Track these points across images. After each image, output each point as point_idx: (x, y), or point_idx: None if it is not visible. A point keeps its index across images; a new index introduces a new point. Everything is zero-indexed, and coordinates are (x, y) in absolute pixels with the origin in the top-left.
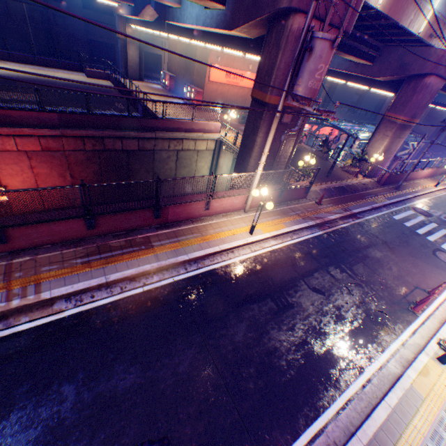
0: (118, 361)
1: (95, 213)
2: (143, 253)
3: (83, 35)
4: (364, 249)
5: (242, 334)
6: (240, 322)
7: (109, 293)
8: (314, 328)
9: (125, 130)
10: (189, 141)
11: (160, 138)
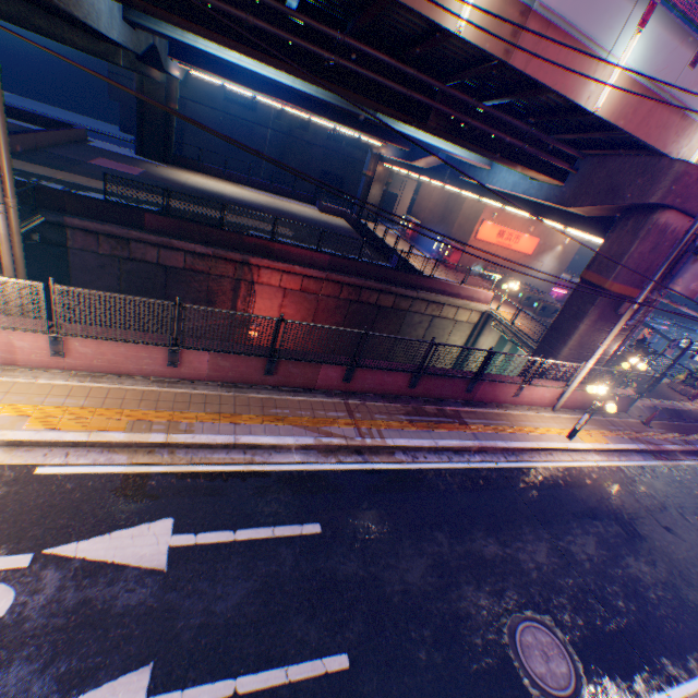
0: (473, 527)
1: (426, 372)
2: (458, 426)
3: (317, 164)
4: None
5: (592, 547)
6: (586, 534)
7: (438, 458)
8: (680, 573)
9: (385, 283)
10: (450, 308)
11: (420, 298)
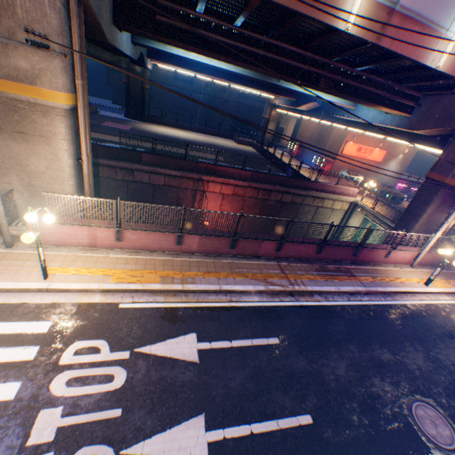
0: (371, 341)
1: (327, 243)
2: (350, 278)
3: (231, 113)
4: None
5: (453, 356)
6: (447, 348)
7: (340, 298)
8: None
9: (286, 187)
10: (329, 201)
11: (309, 195)
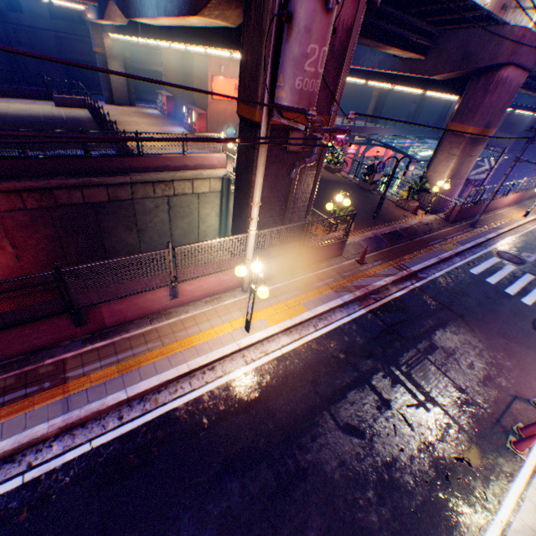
0: None
1: None
2: (42, 397)
3: (55, 53)
4: (429, 332)
5: None
6: (201, 532)
7: None
8: (342, 522)
9: (84, 176)
10: (184, 183)
11: (139, 182)
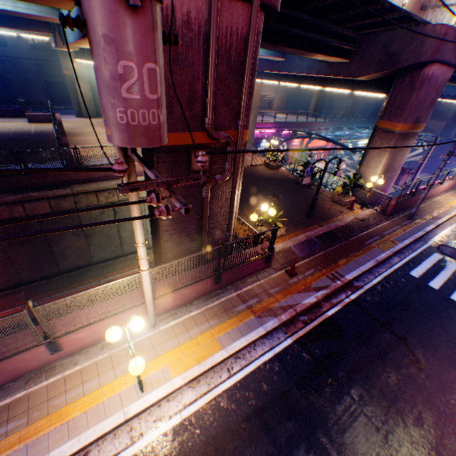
0: None
1: None
2: None
3: (37, 77)
4: (366, 368)
5: None
6: None
7: None
8: None
9: (24, 191)
10: None
11: (80, 192)
